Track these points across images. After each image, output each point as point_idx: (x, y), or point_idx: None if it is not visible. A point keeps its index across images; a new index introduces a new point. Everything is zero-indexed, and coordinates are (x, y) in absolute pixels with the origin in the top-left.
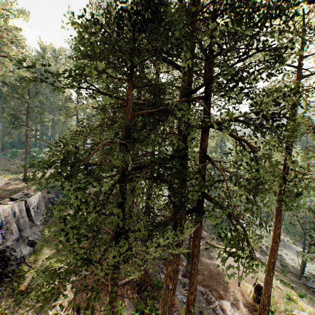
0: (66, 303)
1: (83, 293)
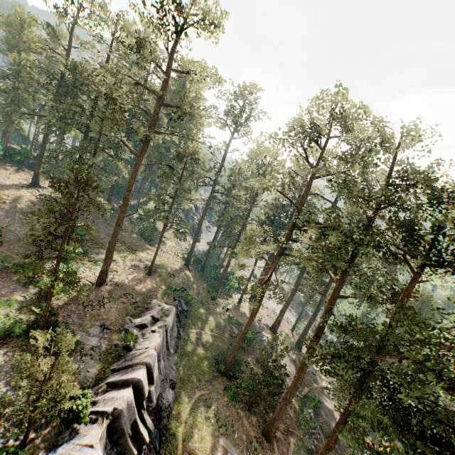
0: None
1: None
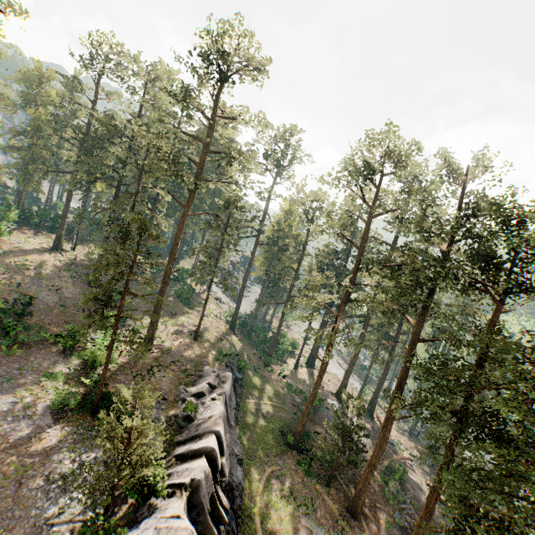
0: None
1: None
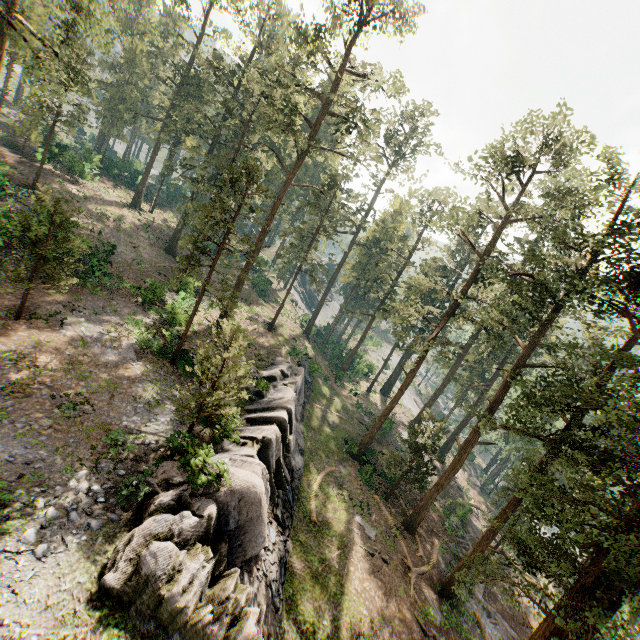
0: (363, 565)
1: (377, 560)
